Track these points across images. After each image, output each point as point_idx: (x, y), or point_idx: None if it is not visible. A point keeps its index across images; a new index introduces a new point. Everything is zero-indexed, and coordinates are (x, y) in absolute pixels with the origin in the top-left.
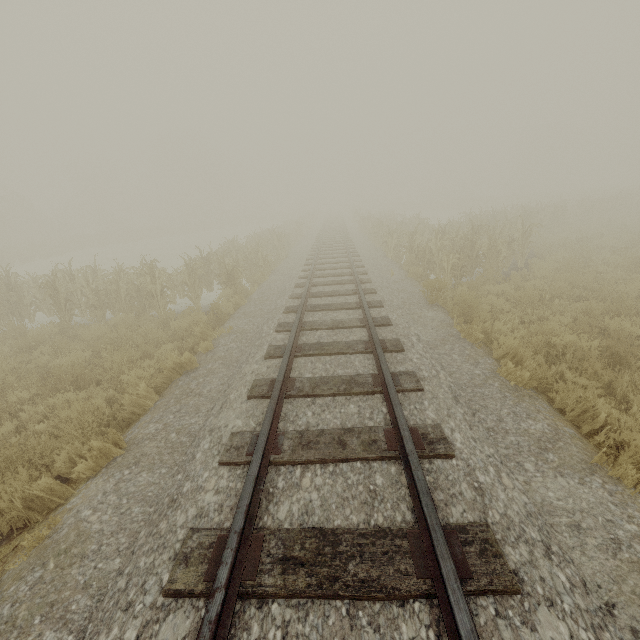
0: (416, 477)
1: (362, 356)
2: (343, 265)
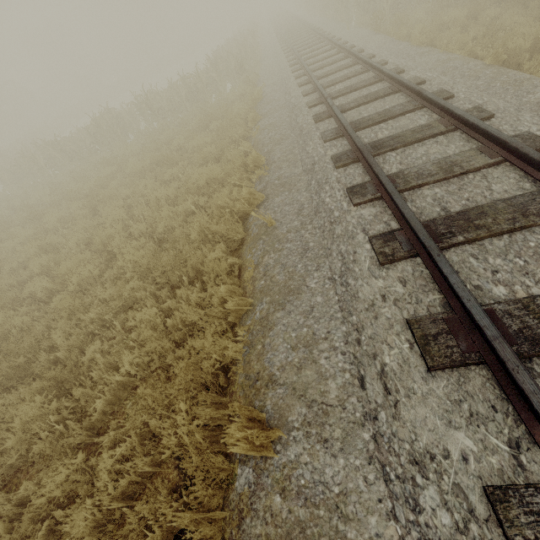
0: (374, 64)
1: (343, 61)
2: (310, 36)
